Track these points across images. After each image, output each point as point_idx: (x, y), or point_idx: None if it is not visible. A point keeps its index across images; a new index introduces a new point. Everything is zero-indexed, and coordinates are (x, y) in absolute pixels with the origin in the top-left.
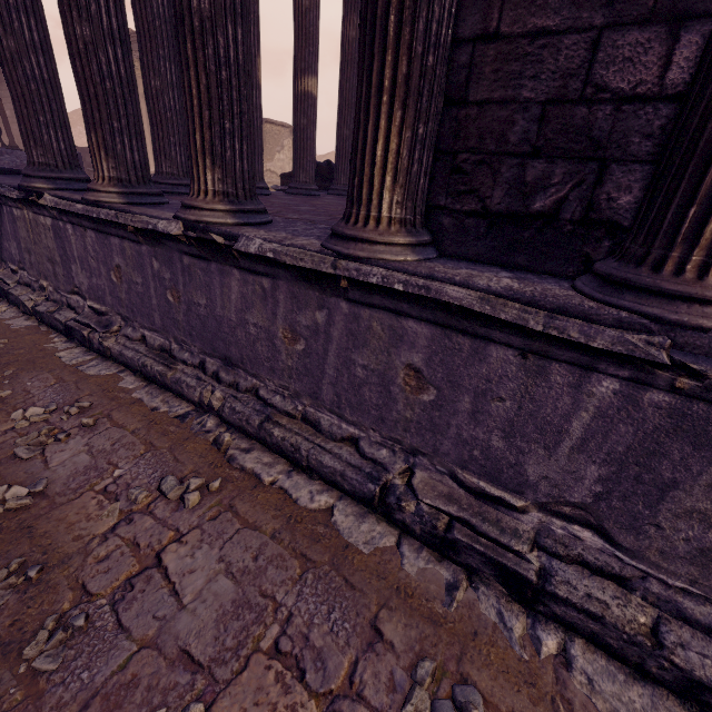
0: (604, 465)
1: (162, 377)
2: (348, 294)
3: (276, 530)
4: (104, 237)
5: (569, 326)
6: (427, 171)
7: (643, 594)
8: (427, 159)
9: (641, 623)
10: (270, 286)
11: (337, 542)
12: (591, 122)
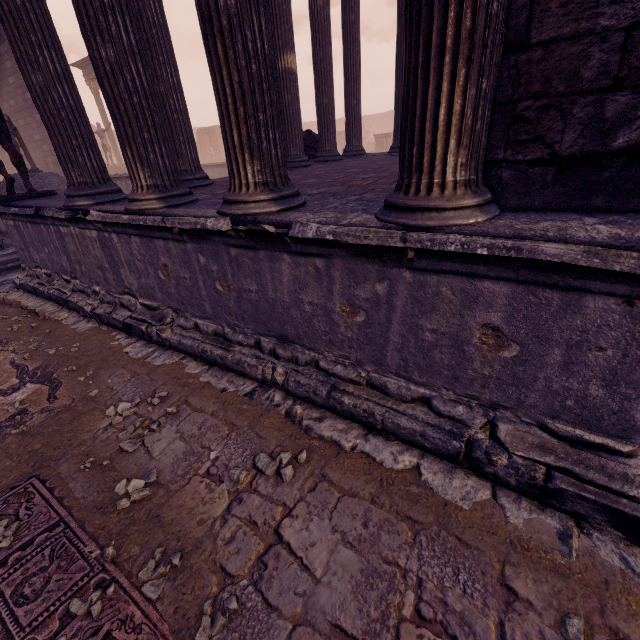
0: None
1: (223, 360)
2: (413, 263)
3: (373, 494)
4: (148, 241)
5: None
6: (486, 127)
7: None
8: (488, 114)
9: None
10: (324, 265)
11: (435, 500)
12: None
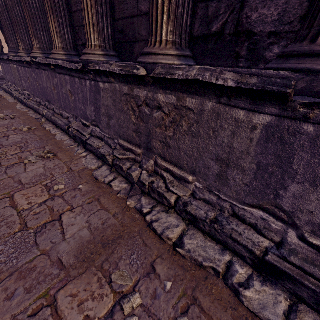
0: (93, 106)
1: (36, 109)
2: (56, 71)
3: (40, 135)
4: (25, 68)
5: (71, 65)
6: (69, 33)
7: (104, 141)
8: (67, 29)
9: (100, 146)
10: (48, 73)
11: (53, 138)
12: None
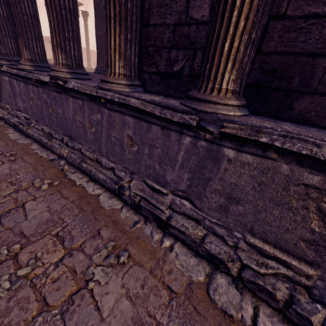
0: (189, 173)
1: (47, 144)
2: (106, 105)
3: (74, 199)
4: (26, 85)
5: (167, 113)
6: (136, 54)
7: (203, 226)
8: (134, 49)
9: (199, 235)
10: (82, 104)
11: (97, 205)
12: (189, 33)
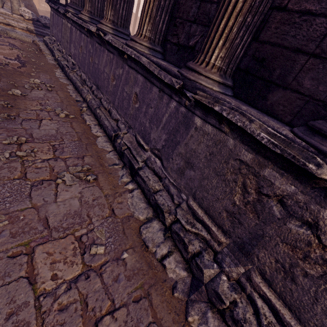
0: (167, 135)
1: (79, 88)
2: (128, 62)
3: (79, 132)
4: (81, 34)
5: (162, 74)
6: (165, 22)
7: (163, 183)
8: (164, 17)
9: (156, 188)
10: (112, 57)
11: (93, 142)
12: (210, 11)
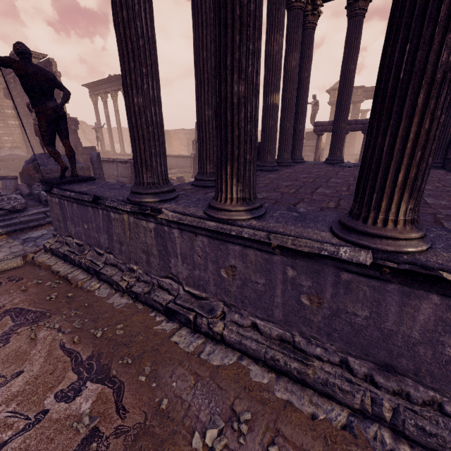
0: None
1: (301, 375)
2: None
3: None
4: (219, 243)
5: None
6: None
7: None
8: None
9: None
10: None
11: None
12: None
